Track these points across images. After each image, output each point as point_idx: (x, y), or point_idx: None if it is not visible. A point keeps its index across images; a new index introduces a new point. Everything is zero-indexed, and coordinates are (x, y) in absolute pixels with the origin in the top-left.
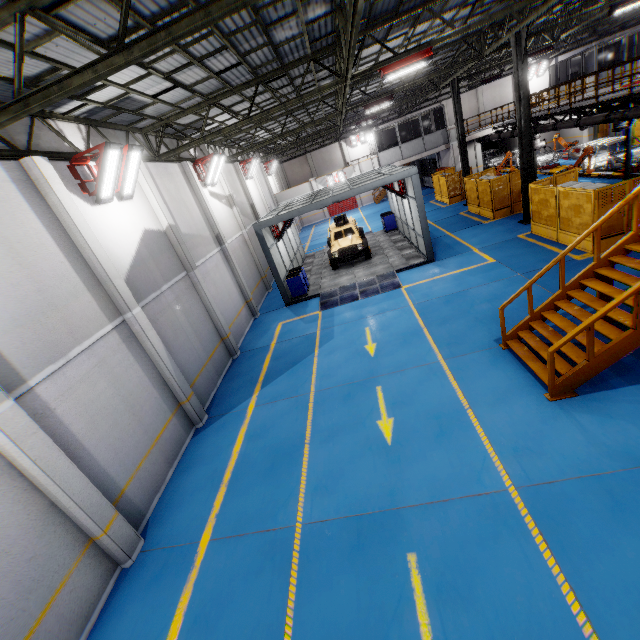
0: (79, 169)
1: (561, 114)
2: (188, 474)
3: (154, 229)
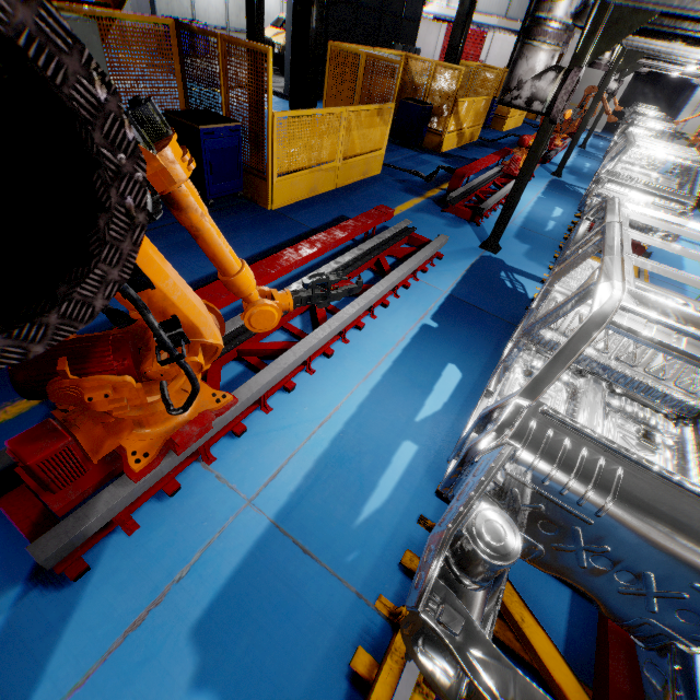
0: None
1: None
2: None
3: None
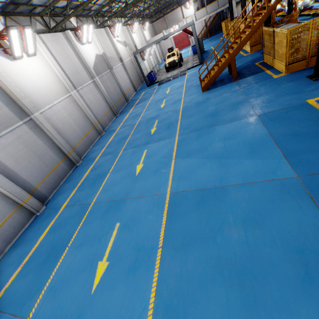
0: (77, 33)
1: None
2: (114, 123)
3: (98, 54)
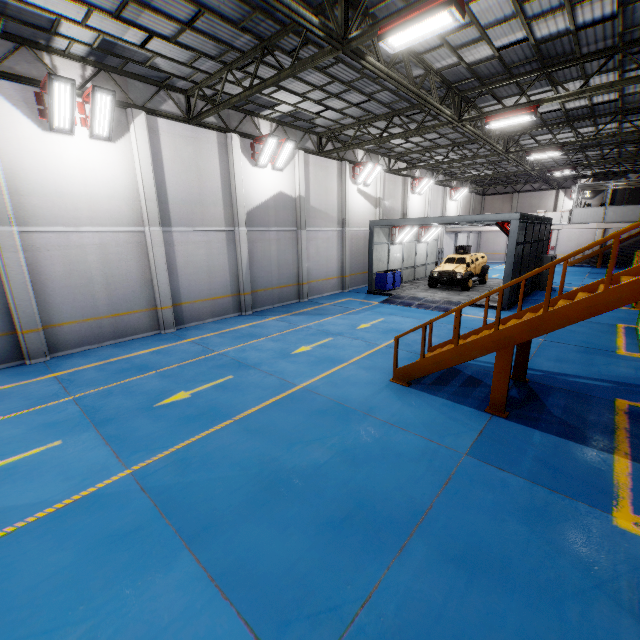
0: (257, 146)
1: None
2: (215, 324)
3: (288, 194)
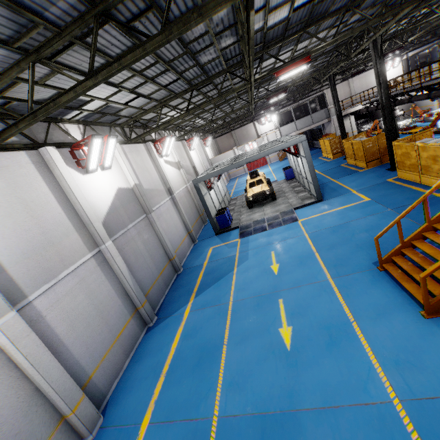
0: (76, 152)
1: (414, 91)
2: (139, 364)
3: (125, 187)
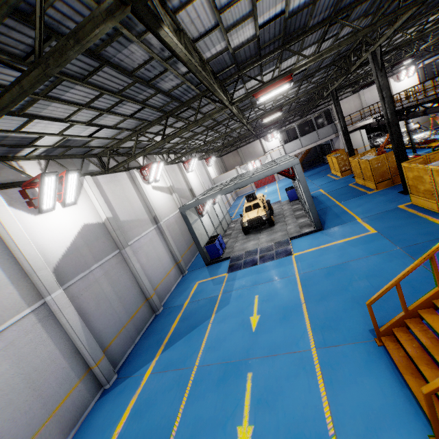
0: (30, 191)
1: (428, 102)
2: None
3: (93, 222)
